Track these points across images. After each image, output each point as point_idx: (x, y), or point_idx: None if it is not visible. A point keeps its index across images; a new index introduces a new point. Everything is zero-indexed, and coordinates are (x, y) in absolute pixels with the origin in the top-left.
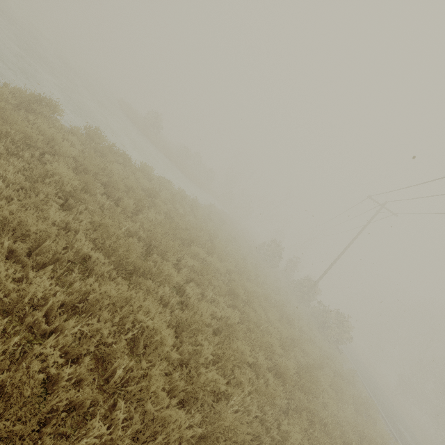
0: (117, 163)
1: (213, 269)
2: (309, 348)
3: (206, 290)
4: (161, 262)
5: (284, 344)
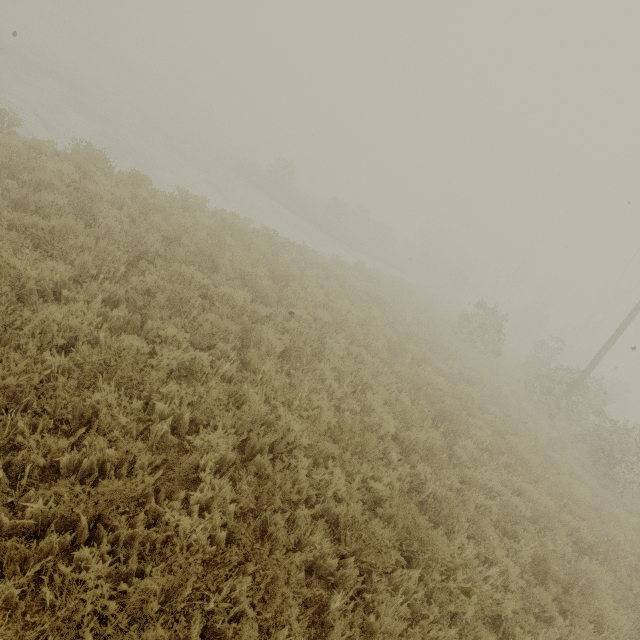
0: (122, 185)
1: (237, 308)
2: (485, 475)
3: (165, 323)
4: (85, 278)
5: (366, 444)
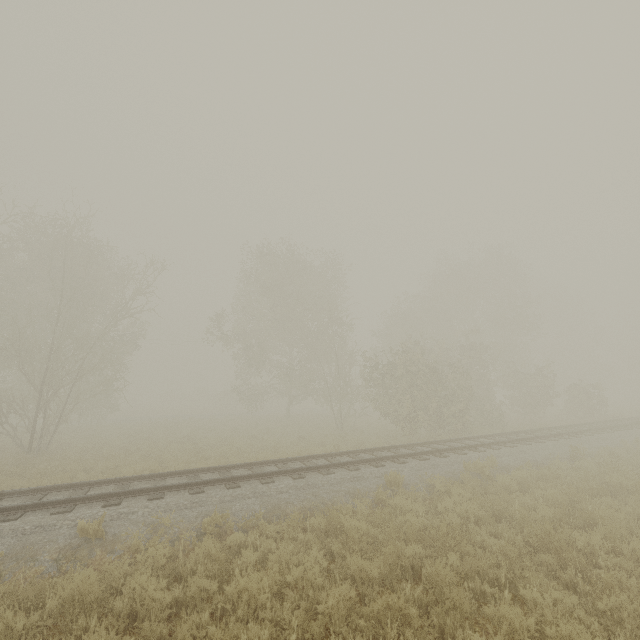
0: None
1: None
2: None
3: None
4: None
5: None
